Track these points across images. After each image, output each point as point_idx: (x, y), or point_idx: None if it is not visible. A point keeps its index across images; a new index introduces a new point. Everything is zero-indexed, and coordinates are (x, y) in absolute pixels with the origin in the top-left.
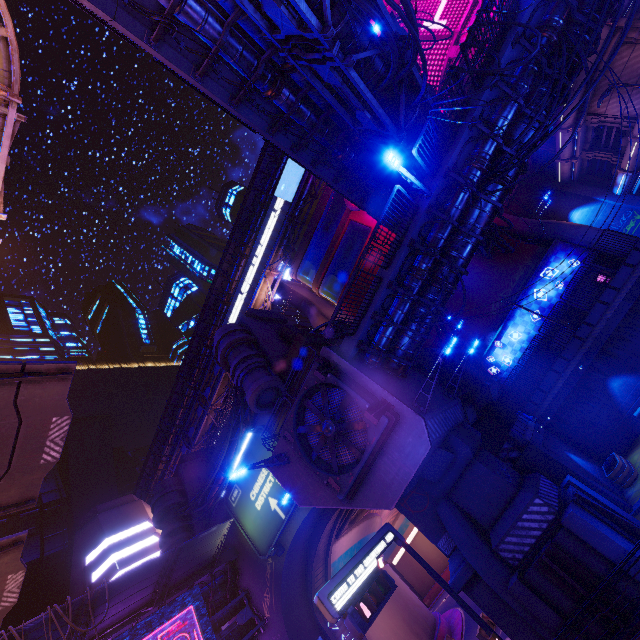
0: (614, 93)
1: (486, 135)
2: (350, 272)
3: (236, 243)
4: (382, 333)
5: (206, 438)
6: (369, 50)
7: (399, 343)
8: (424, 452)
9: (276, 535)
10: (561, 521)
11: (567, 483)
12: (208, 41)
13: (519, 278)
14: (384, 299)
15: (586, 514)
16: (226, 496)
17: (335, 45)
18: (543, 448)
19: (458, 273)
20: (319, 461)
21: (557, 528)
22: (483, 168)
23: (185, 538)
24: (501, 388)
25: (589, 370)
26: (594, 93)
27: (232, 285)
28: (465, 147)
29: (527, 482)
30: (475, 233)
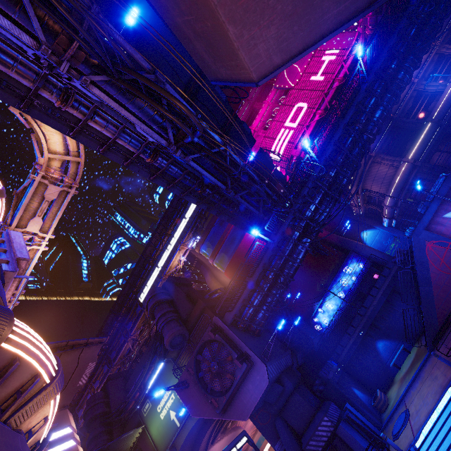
0: (373, 183)
1: (301, 218)
2: (234, 253)
3: (163, 226)
4: (247, 310)
5: (123, 360)
6: (246, 190)
7: (257, 316)
8: (265, 385)
9: (172, 439)
10: (336, 431)
11: (345, 408)
12: (175, 177)
13: (332, 270)
14: (249, 292)
15: (349, 427)
16: (140, 408)
17: (231, 192)
18: (336, 384)
19: (288, 282)
20: (207, 387)
21: (335, 436)
22: (300, 232)
23: (106, 440)
24: (322, 339)
25: (366, 335)
26: (364, 181)
27: (157, 252)
28: (291, 221)
29: (323, 406)
30: (297, 261)
